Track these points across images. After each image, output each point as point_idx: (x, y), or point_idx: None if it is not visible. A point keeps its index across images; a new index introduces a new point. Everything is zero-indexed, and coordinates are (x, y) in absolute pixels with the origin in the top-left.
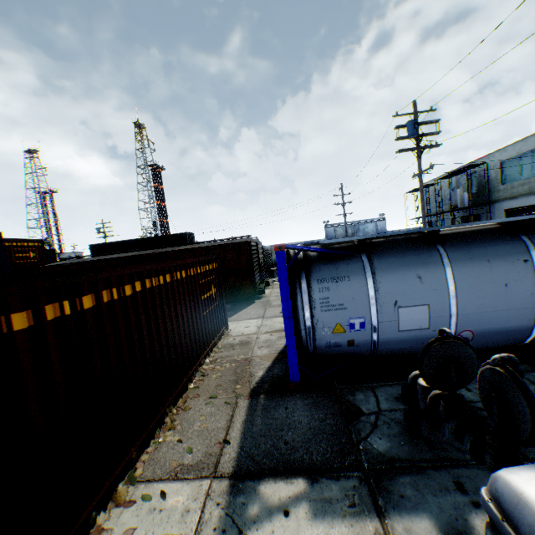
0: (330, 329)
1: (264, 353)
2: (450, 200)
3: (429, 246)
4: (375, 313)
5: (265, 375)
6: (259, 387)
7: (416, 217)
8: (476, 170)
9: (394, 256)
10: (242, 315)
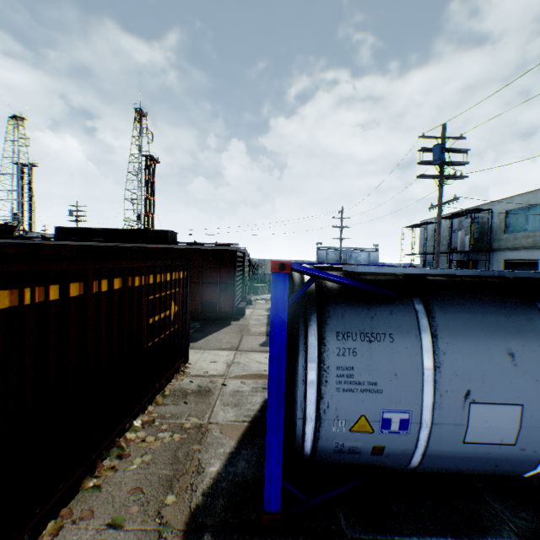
0: (347, 424)
1: (228, 417)
2: (449, 241)
3: (524, 301)
4: (430, 407)
5: (222, 474)
6: (206, 507)
7: (411, 253)
8: (479, 216)
9: (469, 310)
10: (210, 341)
